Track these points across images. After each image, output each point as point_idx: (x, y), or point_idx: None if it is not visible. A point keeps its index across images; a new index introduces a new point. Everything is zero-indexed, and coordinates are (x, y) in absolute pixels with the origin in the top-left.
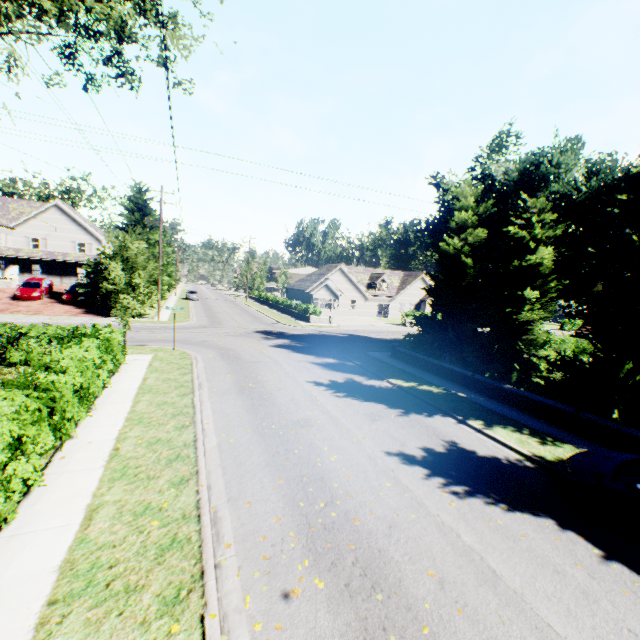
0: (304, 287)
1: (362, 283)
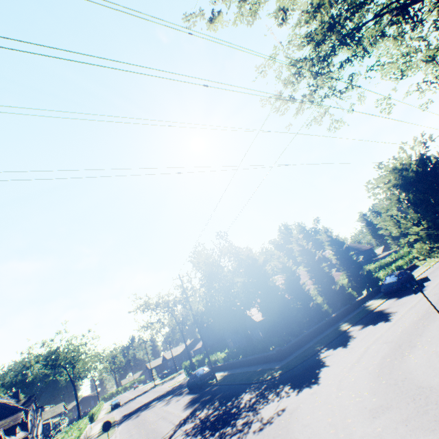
0: None
1: None
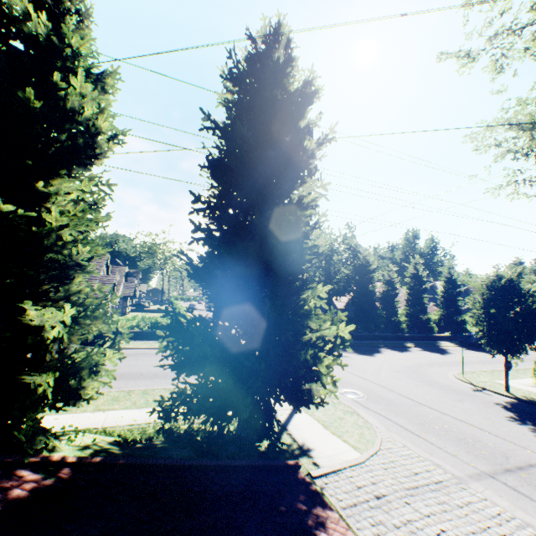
0: None
1: None
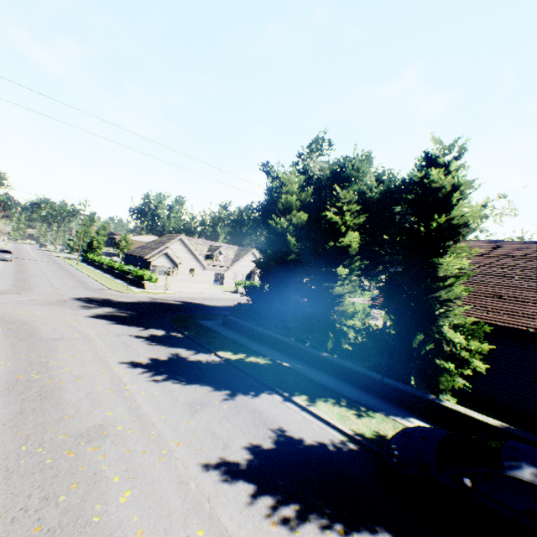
0: (143, 253)
1: (201, 253)
